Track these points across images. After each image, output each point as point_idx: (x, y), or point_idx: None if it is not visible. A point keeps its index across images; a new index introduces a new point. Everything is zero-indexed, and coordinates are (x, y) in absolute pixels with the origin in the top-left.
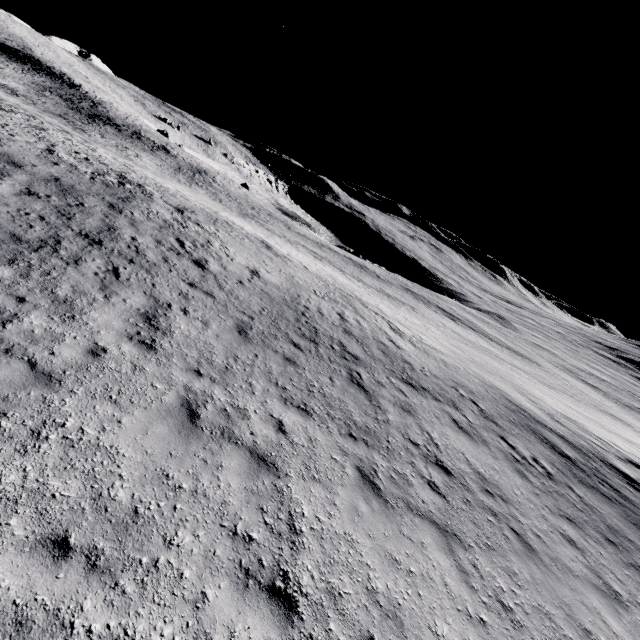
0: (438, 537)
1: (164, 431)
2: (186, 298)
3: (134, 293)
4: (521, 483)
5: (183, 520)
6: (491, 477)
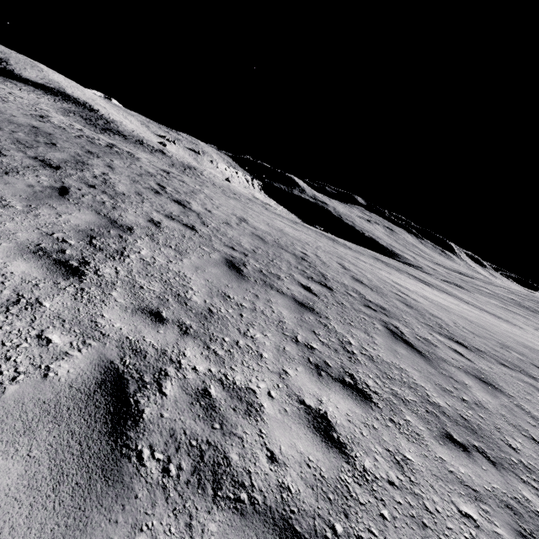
0: None
1: None
2: (157, 225)
3: (80, 210)
4: None
5: None
6: None
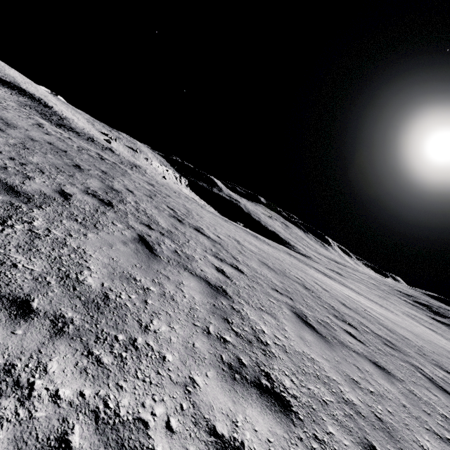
0: None
1: None
2: (226, 276)
3: (180, 273)
4: None
5: None
6: None
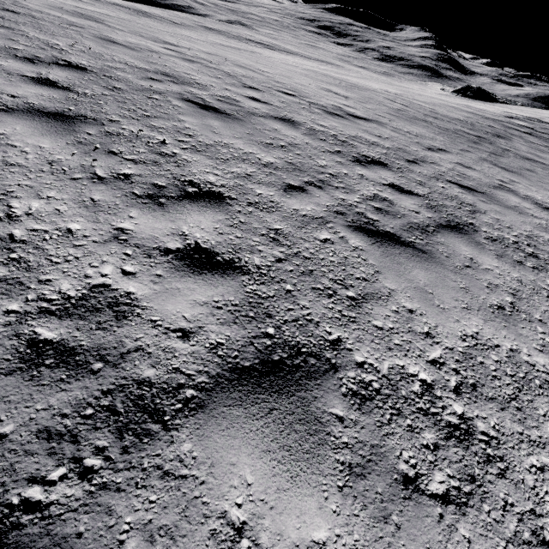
0: None
1: None
2: (471, 168)
3: (502, 195)
4: None
5: None
6: None
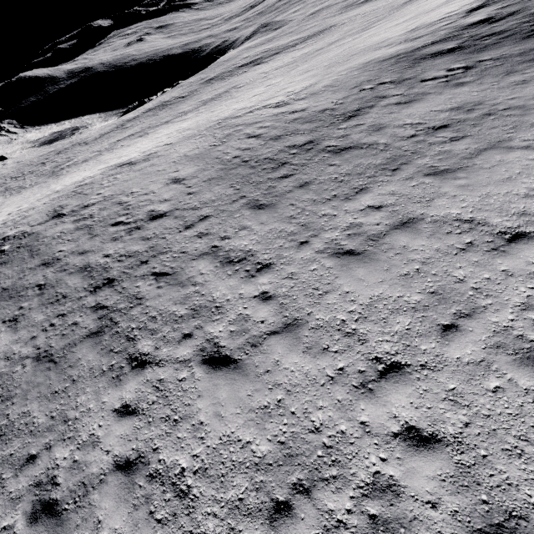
0: (497, 151)
1: (363, 271)
2: (206, 234)
3: (193, 267)
4: (468, 88)
5: (445, 272)
6: (457, 103)
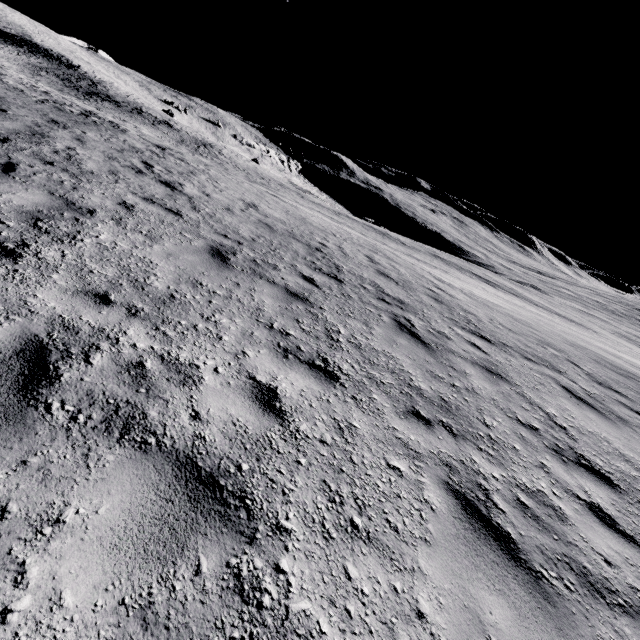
0: None
1: None
2: (129, 209)
3: (27, 189)
4: None
5: None
6: None
